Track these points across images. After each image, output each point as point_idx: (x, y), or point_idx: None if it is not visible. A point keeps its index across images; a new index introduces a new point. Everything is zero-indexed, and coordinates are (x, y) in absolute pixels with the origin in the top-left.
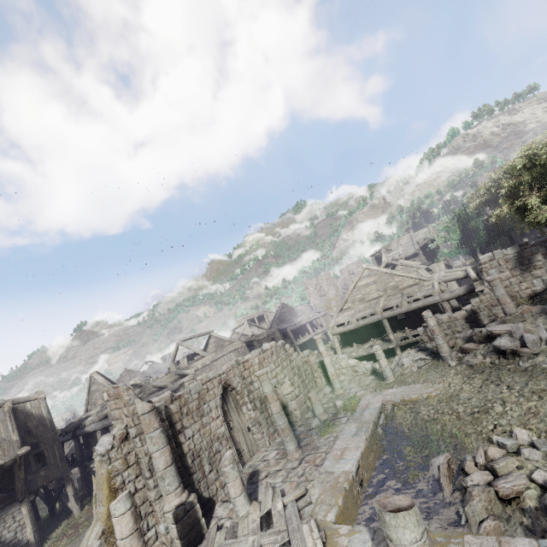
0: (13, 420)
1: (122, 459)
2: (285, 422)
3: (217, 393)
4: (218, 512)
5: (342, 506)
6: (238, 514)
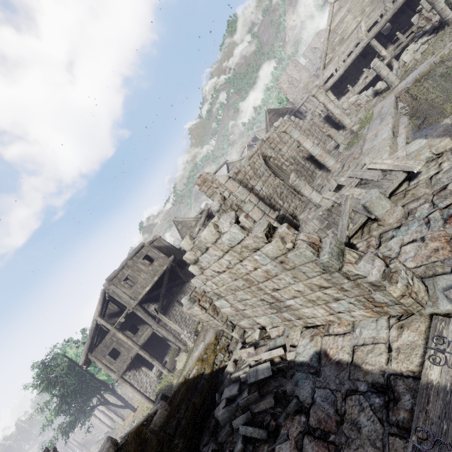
0: (155, 249)
1: (230, 209)
2: (320, 150)
3: (261, 163)
4: (300, 217)
5: (391, 150)
6: (315, 202)
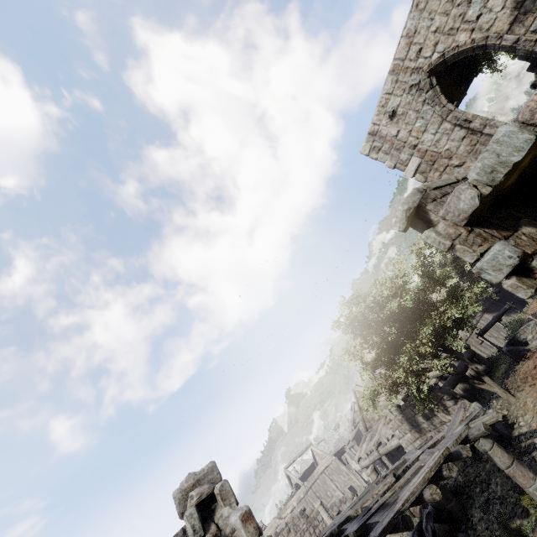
0: None
1: None
2: None
3: None
4: None
5: None
6: None
